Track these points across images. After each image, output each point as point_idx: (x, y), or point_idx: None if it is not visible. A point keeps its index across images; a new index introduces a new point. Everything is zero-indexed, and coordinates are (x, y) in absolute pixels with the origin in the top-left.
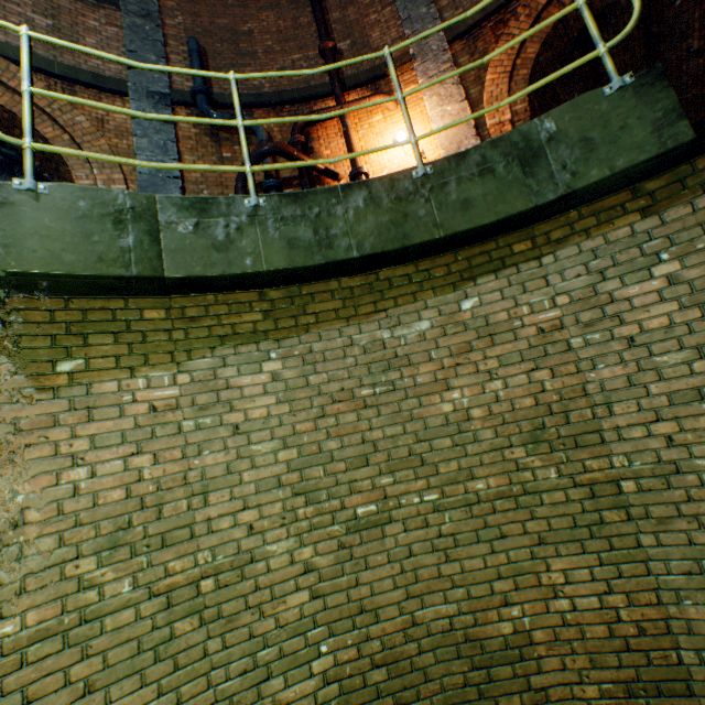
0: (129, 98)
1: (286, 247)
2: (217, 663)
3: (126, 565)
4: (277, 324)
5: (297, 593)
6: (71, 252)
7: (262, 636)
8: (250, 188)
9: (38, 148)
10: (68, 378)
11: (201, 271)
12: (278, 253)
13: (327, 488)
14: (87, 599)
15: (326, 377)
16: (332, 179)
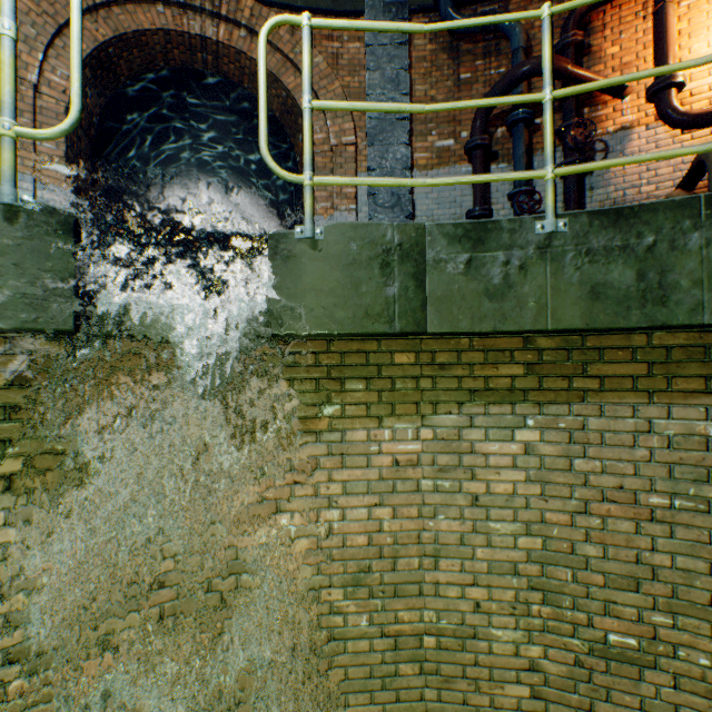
0: (363, 18)
1: (587, 296)
2: (430, 709)
3: (364, 603)
4: (540, 382)
5: (516, 684)
6: (340, 308)
7: (475, 706)
8: (546, 205)
9: (315, 182)
10: (327, 423)
11: (466, 326)
12: (571, 306)
13: (572, 596)
14: (335, 621)
15: (598, 465)
16: (612, 96)
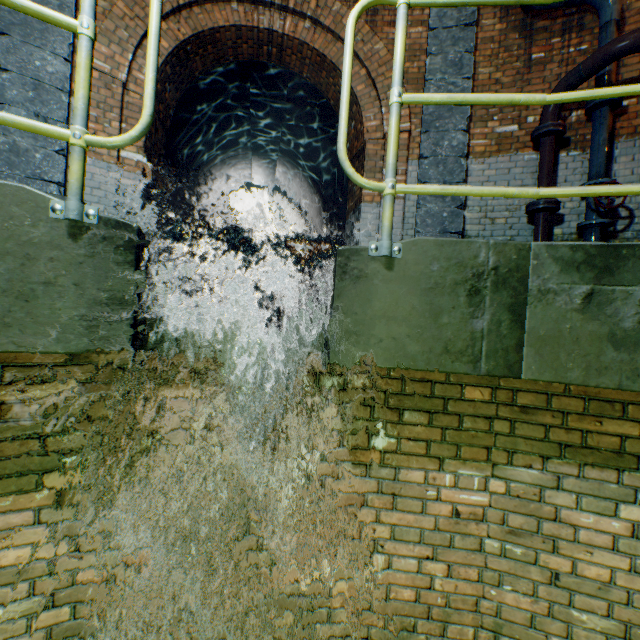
0: None
1: None
2: None
3: None
4: None
5: None
6: (414, 339)
7: None
8: None
9: (397, 190)
10: (379, 456)
11: (577, 377)
12: None
13: None
14: None
15: None
16: None
